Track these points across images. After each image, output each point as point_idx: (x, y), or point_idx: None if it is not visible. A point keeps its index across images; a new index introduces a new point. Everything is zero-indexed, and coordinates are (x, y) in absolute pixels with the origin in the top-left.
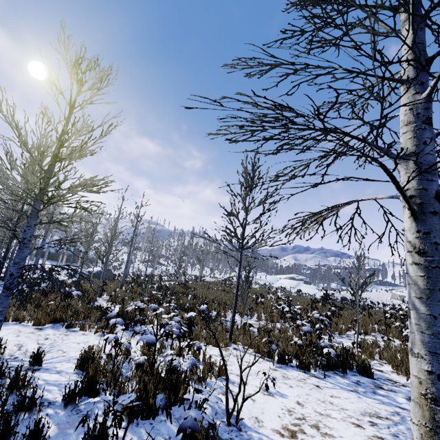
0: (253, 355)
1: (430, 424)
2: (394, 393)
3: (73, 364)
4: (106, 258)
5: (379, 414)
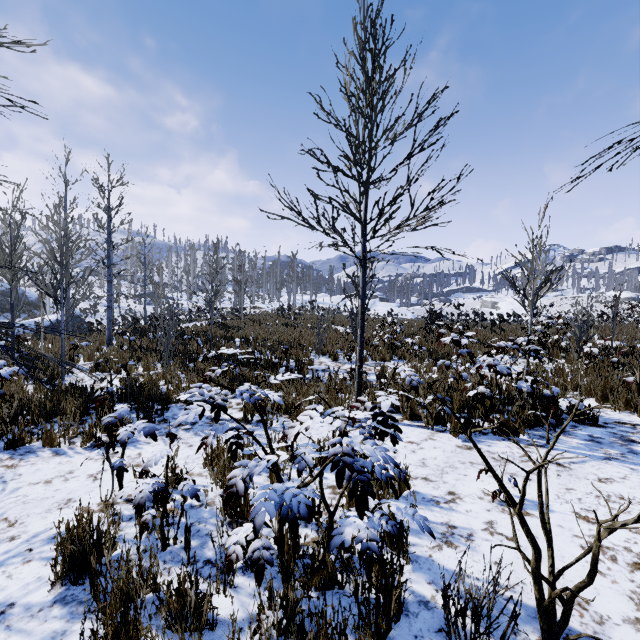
0: (407, 425)
1: None
2: None
3: (43, 566)
4: (62, 293)
5: None
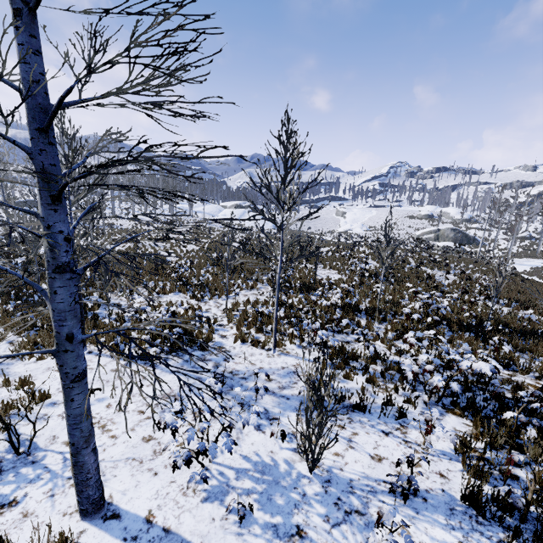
0: (106, 355)
1: (72, 464)
2: (209, 362)
3: None
4: None
5: (173, 392)
